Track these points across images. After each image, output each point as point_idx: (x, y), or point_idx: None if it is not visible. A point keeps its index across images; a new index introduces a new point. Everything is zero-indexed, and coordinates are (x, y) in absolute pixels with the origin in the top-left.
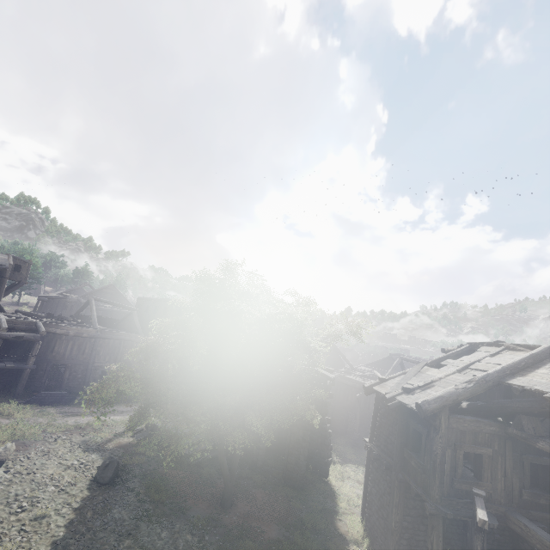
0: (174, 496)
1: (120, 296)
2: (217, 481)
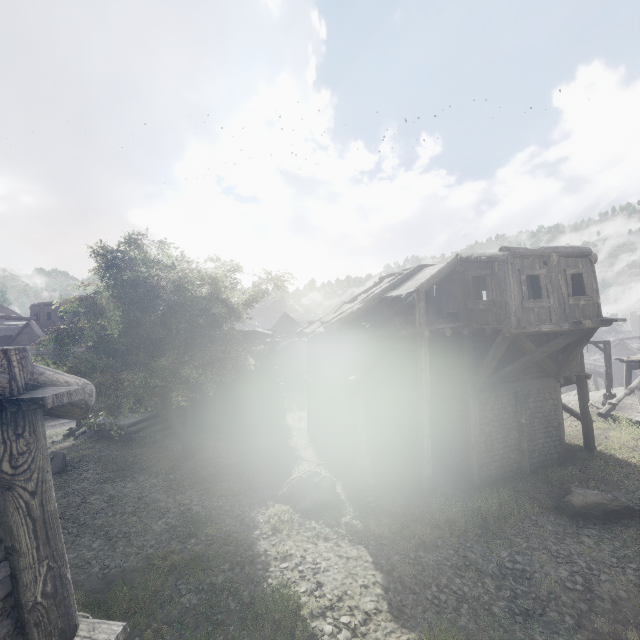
0: (134, 464)
1: (3, 309)
2: (178, 447)
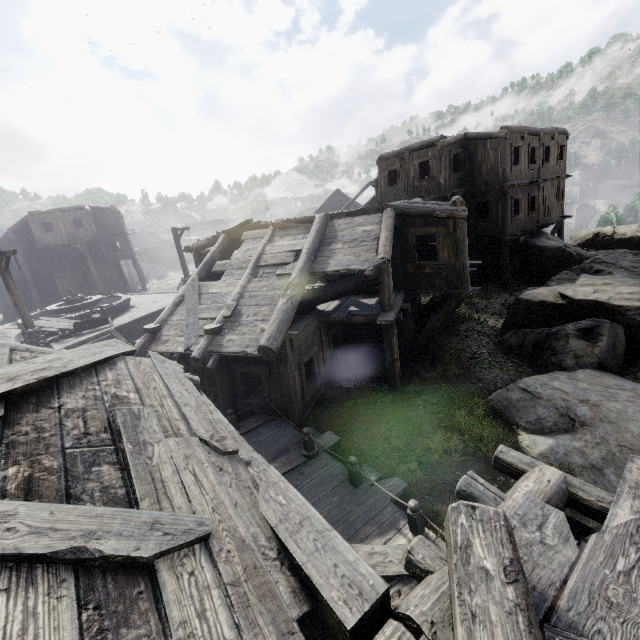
0: None
1: None
2: None
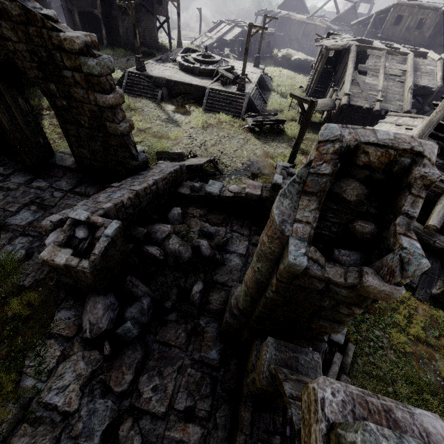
0: None
1: None
2: None
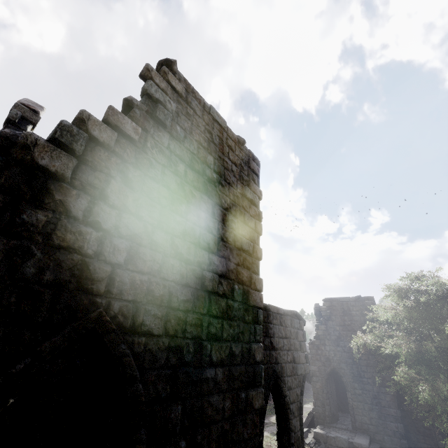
0: None
1: None
2: None
